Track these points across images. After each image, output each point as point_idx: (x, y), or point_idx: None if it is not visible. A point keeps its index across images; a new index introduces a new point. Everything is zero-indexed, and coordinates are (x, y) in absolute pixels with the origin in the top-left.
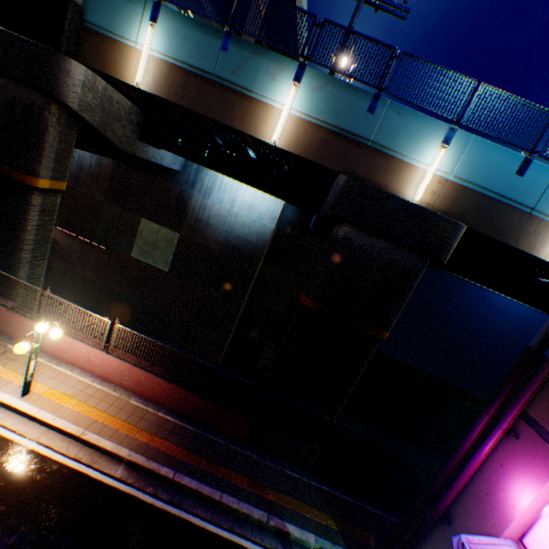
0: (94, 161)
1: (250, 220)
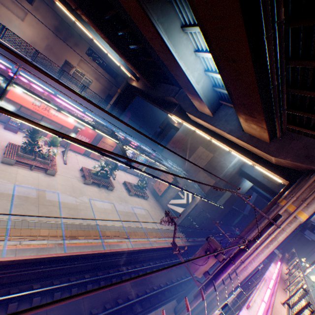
0: (229, 173)
1: (246, 187)
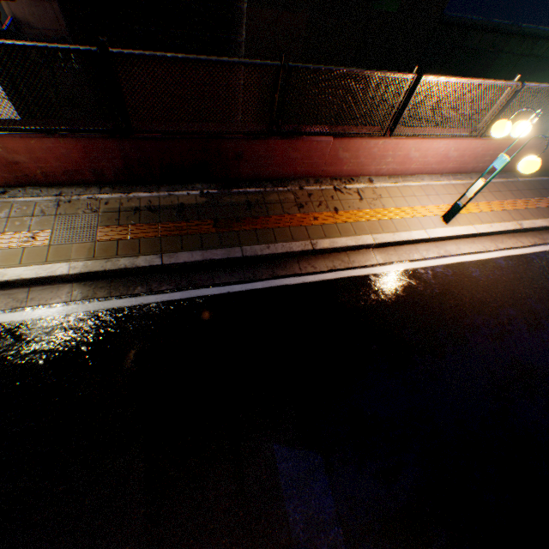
0: None
1: None
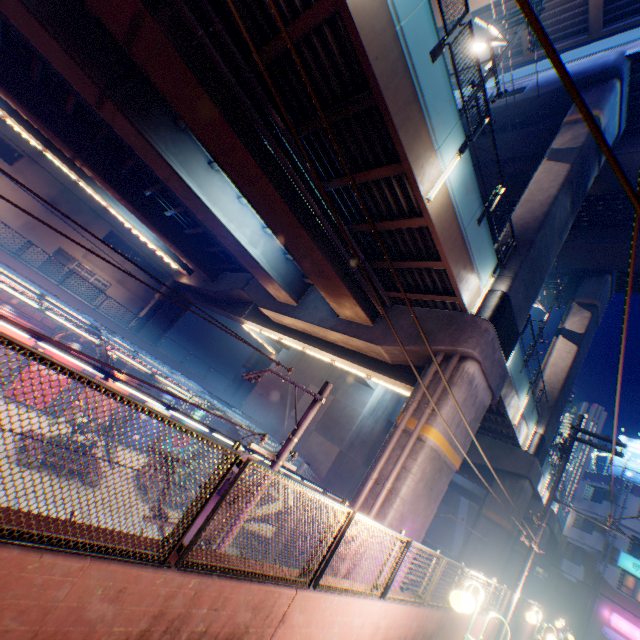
0: (368, 429)
1: None
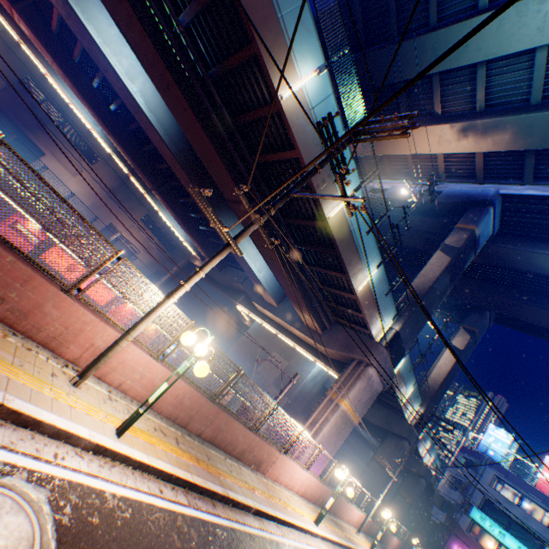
0: (309, 389)
1: None
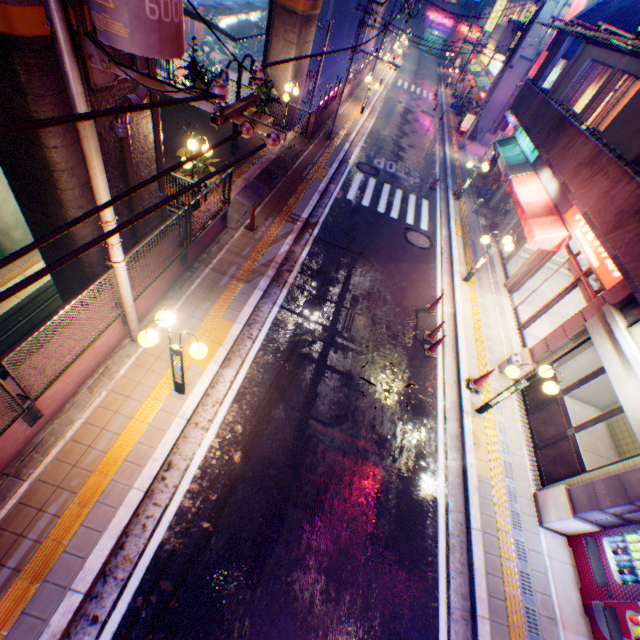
0: None
1: None
